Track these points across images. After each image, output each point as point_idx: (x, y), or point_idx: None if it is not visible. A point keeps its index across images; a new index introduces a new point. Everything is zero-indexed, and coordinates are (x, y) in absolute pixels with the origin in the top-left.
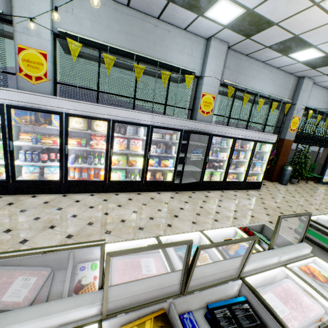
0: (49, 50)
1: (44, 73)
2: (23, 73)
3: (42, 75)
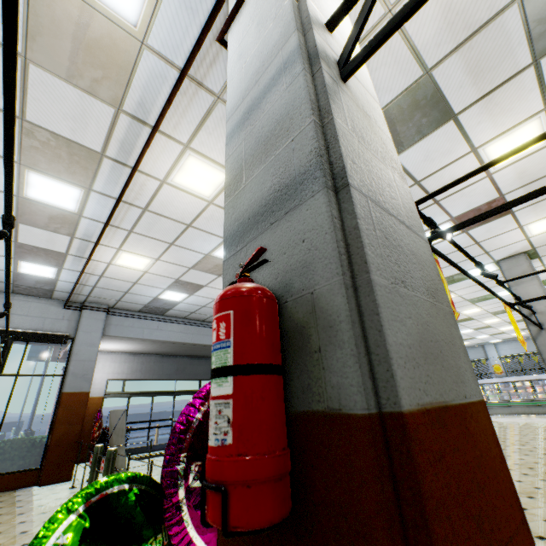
0: (500, 363)
1: (501, 370)
2: (495, 372)
3: (501, 371)
